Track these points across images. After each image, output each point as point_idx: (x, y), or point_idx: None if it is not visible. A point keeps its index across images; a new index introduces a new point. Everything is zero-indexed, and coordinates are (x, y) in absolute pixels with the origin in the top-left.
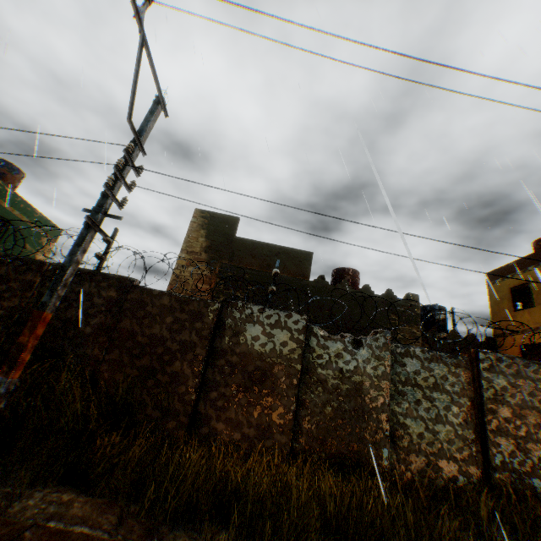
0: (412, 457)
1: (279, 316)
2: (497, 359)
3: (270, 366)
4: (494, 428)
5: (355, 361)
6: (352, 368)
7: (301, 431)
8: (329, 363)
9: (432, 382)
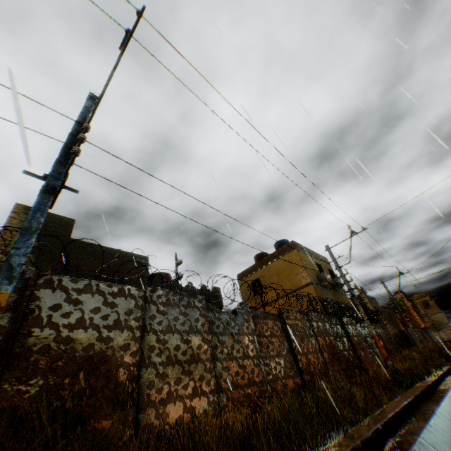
0: (276, 384)
1: (188, 297)
2: (288, 311)
3: (192, 341)
4: (298, 350)
5: (237, 325)
6: (237, 330)
7: (222, 392)
8: (224, 330)
9: (270, 332)
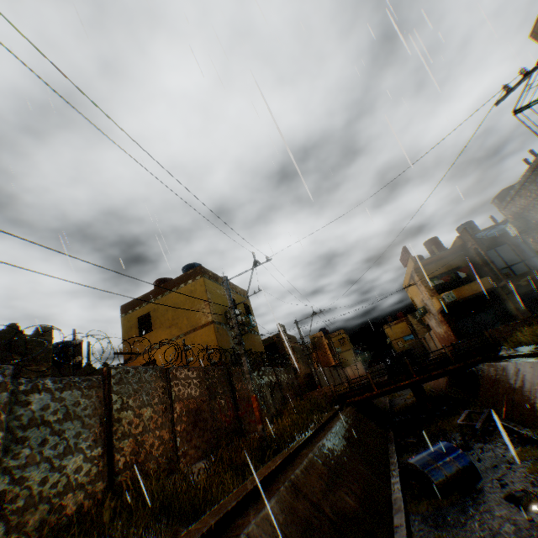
0: (31, 514)
1: None
2: (127, 372)
3: None
4: (121, 434)
5: None
6: None
7: None
8: None
9: (64, 412)
